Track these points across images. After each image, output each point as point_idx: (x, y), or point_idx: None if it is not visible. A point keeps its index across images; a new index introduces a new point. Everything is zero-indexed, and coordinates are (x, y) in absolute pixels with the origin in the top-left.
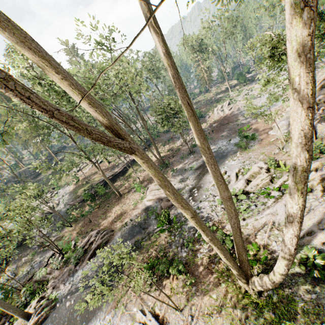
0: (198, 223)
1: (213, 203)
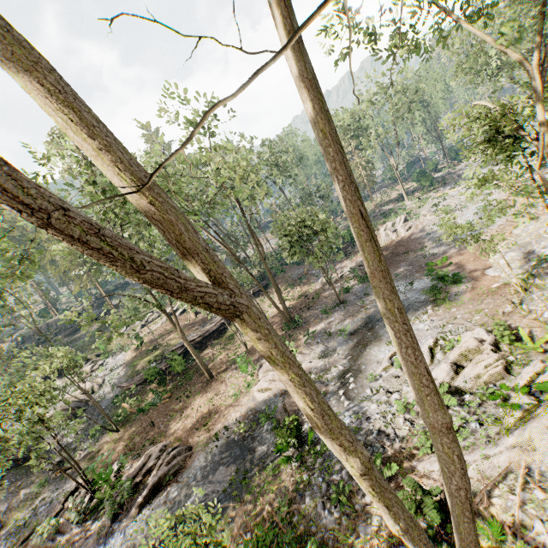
0: (375, 491)
1: (387, 408)
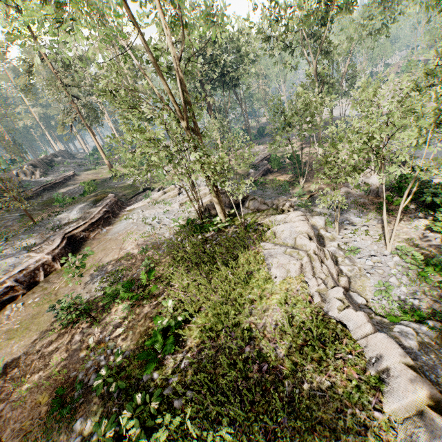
0: None
1: None
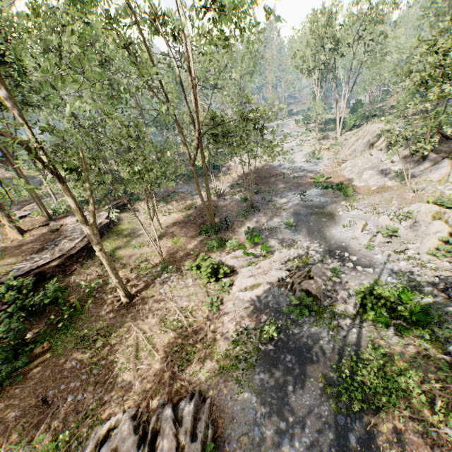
0: None
1: (417, 261)
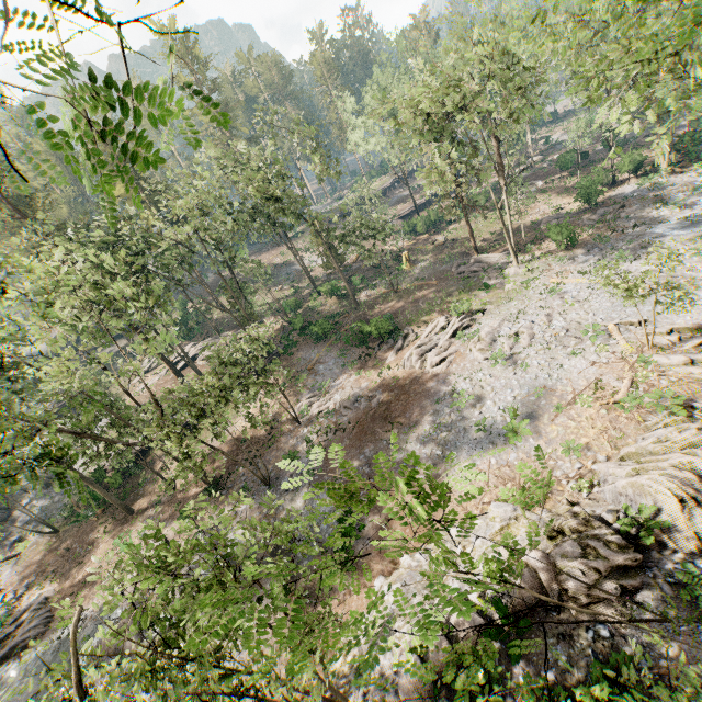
0: None
1: None
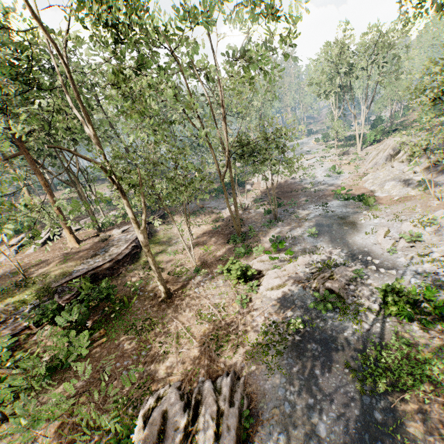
0: None
1: (442, 263)
